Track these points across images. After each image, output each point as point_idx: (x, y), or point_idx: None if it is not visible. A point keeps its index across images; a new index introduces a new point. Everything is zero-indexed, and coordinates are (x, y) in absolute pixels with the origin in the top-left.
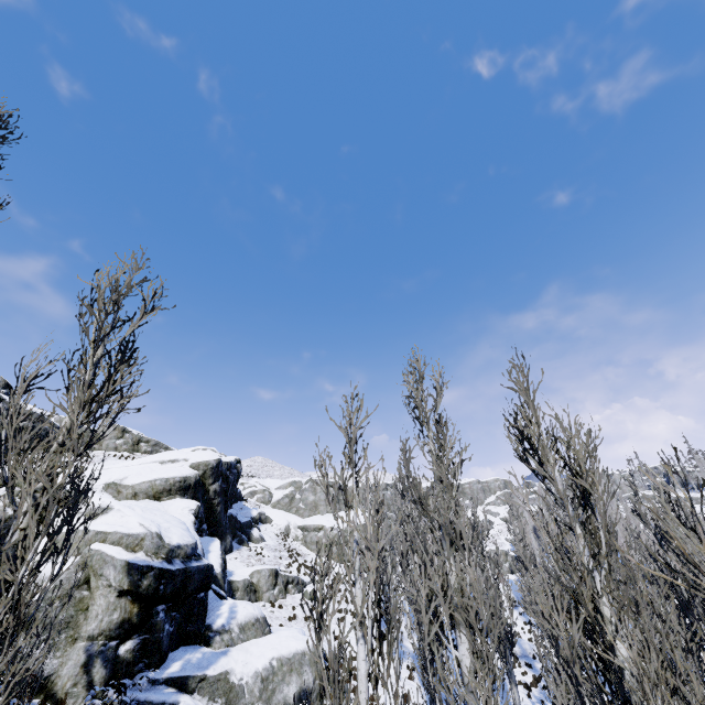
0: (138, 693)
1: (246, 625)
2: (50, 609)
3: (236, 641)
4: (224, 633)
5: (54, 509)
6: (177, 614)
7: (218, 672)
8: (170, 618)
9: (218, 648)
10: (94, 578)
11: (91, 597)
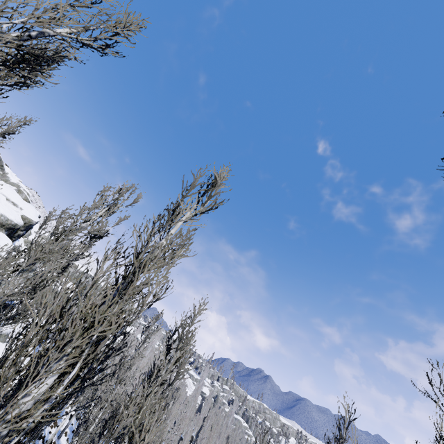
0: None
1: (3, 334)
2: None
3: None
4: None
5: None
6: None
7: None
8: None
9: None
10: None
11: None
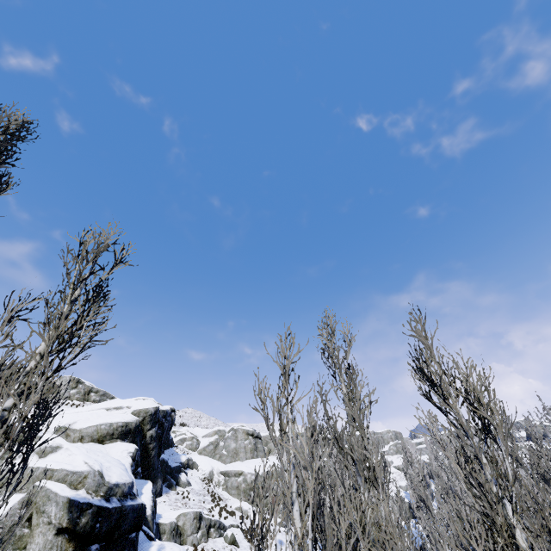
0: None
1: None
2: None
3: None
4: None
5: (19, 425)
6: None
7: None
8: None
9: None
10: (36, 515)
11: (31, 535)
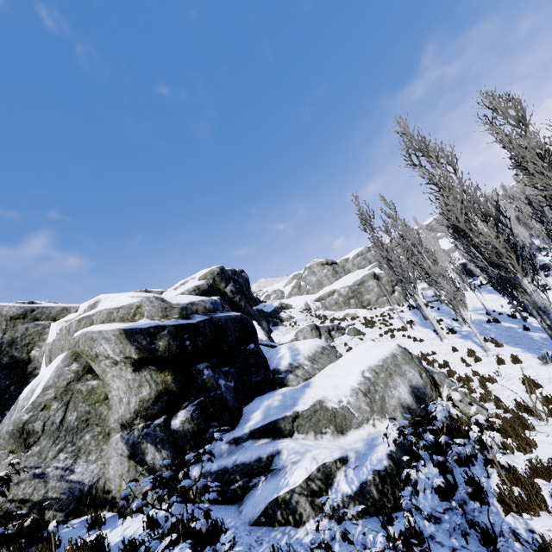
0: (220, 461)
1: (314, 356)
2: (47, 415)
3: (312, 372)
4: (295, 371)
5: None
6: (231, 368)
7: (310, 405)
8: (222, 374)
9: (296, 385)
10: (94, 364)
11: (104, 385)
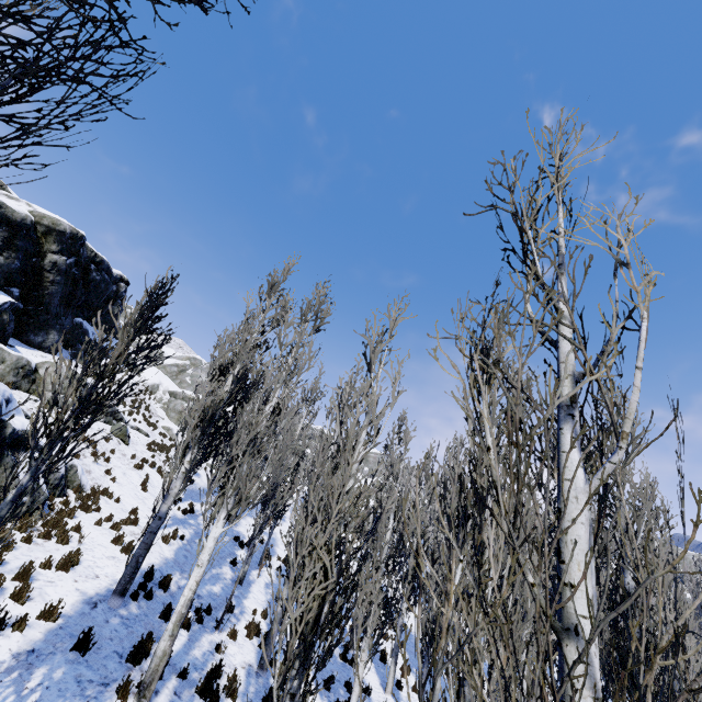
0: None
1: None
2: None
3: None
4: None
5: None
6: None
7: None
8: None
9: None
10: None
11: None
